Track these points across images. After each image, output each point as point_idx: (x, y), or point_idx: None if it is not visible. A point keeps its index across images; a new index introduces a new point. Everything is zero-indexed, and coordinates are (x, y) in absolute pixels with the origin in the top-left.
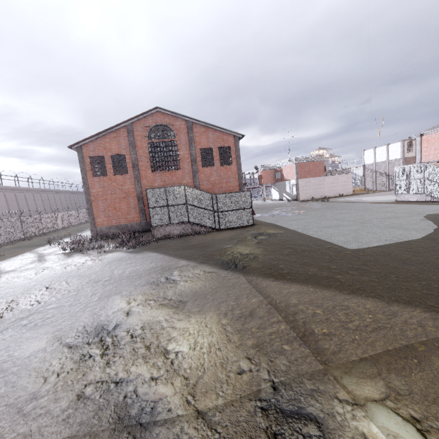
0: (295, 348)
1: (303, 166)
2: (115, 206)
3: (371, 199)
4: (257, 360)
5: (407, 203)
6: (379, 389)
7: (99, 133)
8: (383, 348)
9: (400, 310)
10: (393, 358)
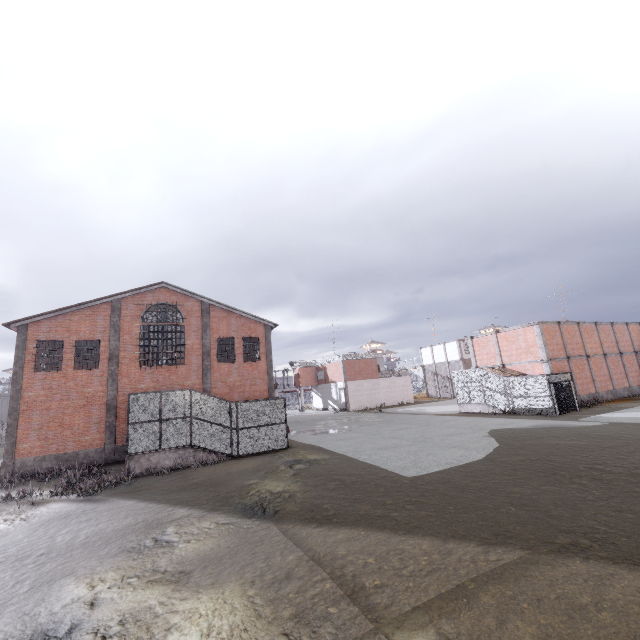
0: (343, 609)
1: (352, 364)
2: (63, 421)
3: (434, 410)
4: (297, 634)
5: (471, 415)
6: (430, 636)
7: (64, 308)
8: (436, 592)
9: (456, 546)
10: (445, 601)
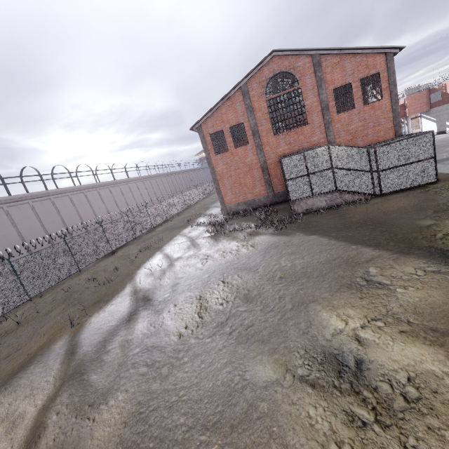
0: None
1: None
2: (240, 182)
3: None
4: None
5: None
6: None
7: (215, 105)
8: None
9: None
10: None
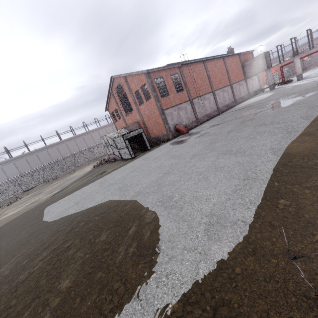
0: None
1: None
2: None
3: None
4: None
5: None
6: None
7: (107, 101)
8: None
9: None
10: None
